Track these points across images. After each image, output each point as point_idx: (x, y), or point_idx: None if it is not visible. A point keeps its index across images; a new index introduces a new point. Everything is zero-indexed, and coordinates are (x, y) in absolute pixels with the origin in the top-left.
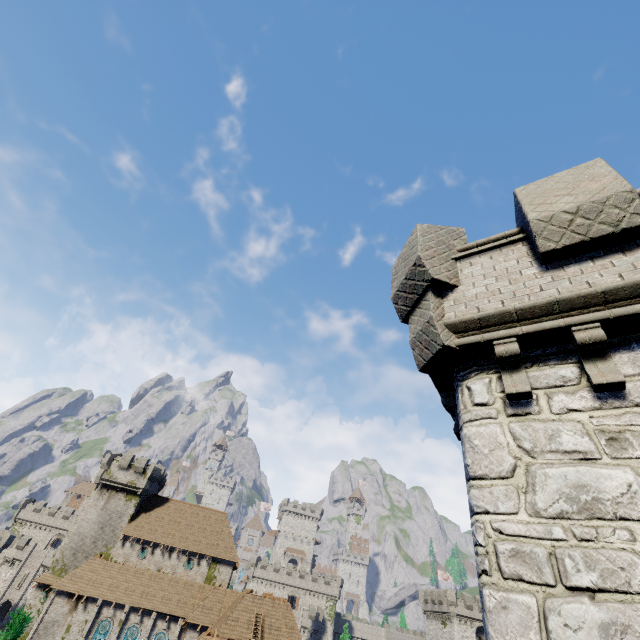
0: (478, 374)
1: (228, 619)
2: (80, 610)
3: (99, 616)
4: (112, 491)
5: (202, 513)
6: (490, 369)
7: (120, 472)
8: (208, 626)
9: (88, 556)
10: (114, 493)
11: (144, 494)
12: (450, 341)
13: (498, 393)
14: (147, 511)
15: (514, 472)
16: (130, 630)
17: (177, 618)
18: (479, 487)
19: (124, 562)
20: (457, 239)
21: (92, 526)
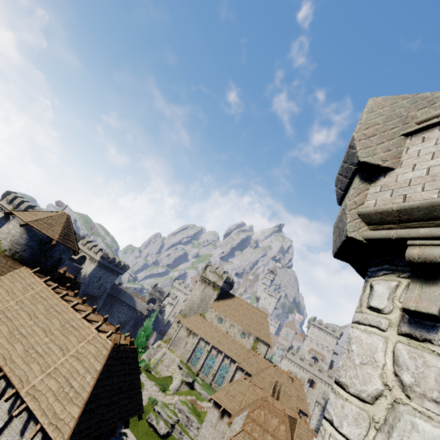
0: (387, 274)
1: (258, 375)
2: (191, 337)
3: (199, 343)
4: (206, 284)
5: (252, 309)
6: (403, 272)
7: (210, 275)
8: (250, 373)
9: (195, 313)
10: (207, 285)
11: (221, 289)
12: (357, 233)
13: (400, 303)
14: (223, 299)
15: (376, 400)
16: (212, 356)
17: (234, 361)
18: (336, 394)
19: (211, 322)
20: (424, 108)
21: (197, 299)
